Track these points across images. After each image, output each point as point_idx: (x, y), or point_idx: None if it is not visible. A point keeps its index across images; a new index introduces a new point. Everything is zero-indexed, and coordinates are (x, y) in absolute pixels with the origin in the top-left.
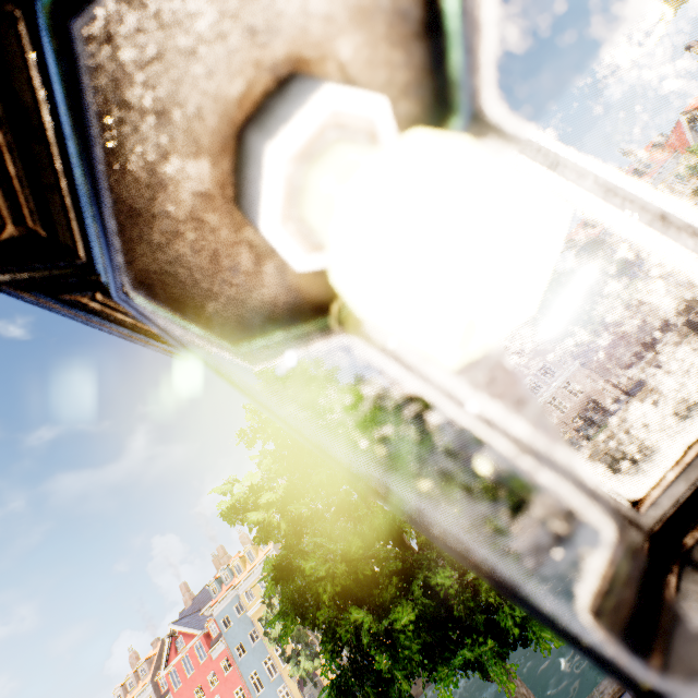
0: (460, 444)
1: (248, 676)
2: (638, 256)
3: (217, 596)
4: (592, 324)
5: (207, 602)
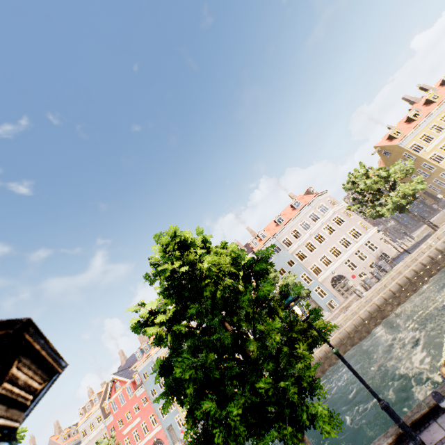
0: (284, 295)
1: (157, 408)
2: (423, 159)
3: (140, 359)
4: (387, 205)
5: (134, 363)
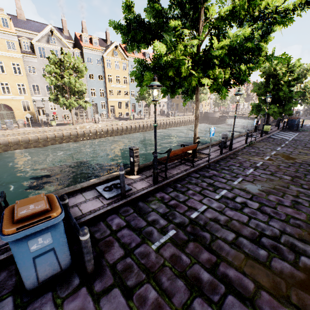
0: None
1: None
2: None
3: None
4: None
5: None
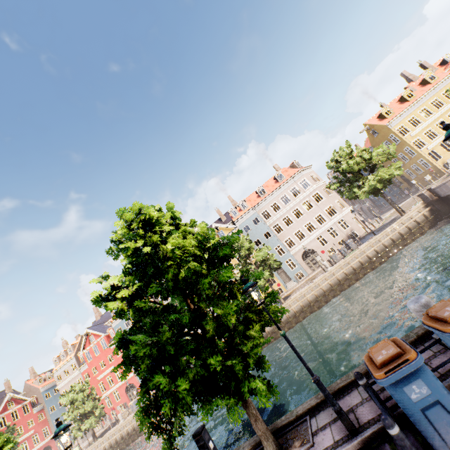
0: (244, 280)
1: None
2: (407, 144)
3: None
4: (364, 187)
5: (109, 319)
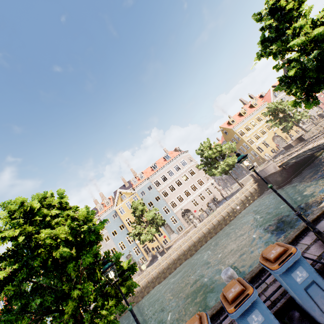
0: (103, 262)
1: None
2: (244, 141)
3: None
4: (218, 169)
5: None
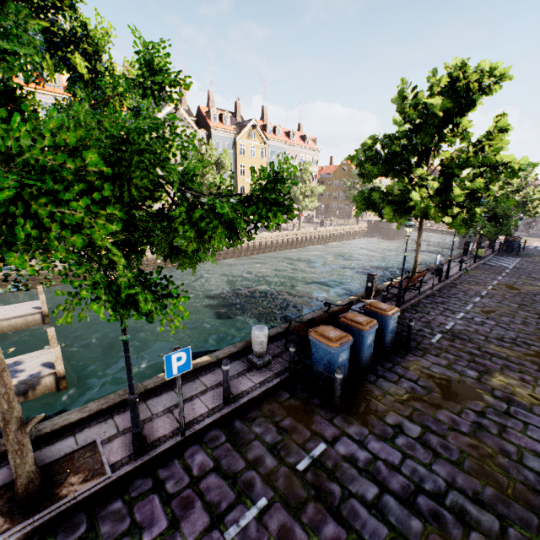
0: None
1: None
2: None
3: None
4: None
5: None
